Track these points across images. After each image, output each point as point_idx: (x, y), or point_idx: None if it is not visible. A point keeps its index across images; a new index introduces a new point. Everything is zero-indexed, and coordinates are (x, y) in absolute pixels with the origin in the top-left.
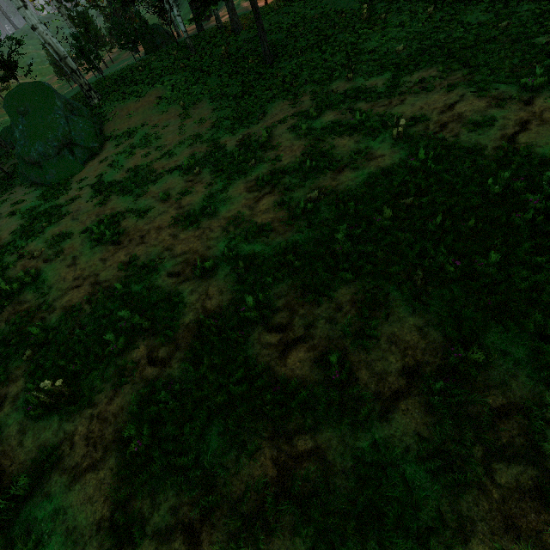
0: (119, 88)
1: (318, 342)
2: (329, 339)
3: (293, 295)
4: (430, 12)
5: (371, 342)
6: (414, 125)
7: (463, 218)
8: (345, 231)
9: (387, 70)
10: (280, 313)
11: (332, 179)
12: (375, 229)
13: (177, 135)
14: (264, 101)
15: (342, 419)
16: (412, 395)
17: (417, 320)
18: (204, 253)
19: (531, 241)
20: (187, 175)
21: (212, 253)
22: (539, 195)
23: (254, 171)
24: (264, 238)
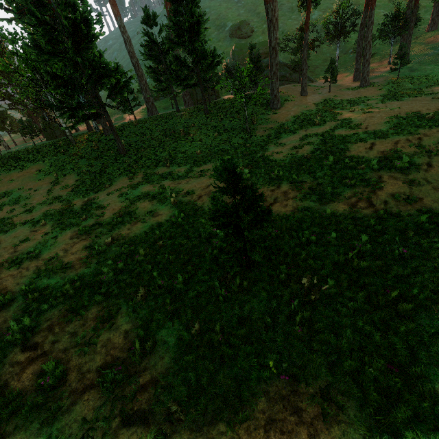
0: (9, 162)
1: (55, 354)
2: (65, 350)
3: (58, 317)
4: (216, 135)
5: (92, 348)
6: (186, 196)
7: (183, 253)
8: (112, 265)
9: (189, 163)
10: (41, 333)
11: (128, 229)
12: (135, 262)
13: (43, 196)
14: (113, 176)
15: (34, 419)
16: (97, 386)
17: (128, 326)
18: (12, 288)
19: (208, 266)
20: (35, 226)
21: (17, 289)
22: (219, 238)
23: (83, 223)
24: (62, 273)
